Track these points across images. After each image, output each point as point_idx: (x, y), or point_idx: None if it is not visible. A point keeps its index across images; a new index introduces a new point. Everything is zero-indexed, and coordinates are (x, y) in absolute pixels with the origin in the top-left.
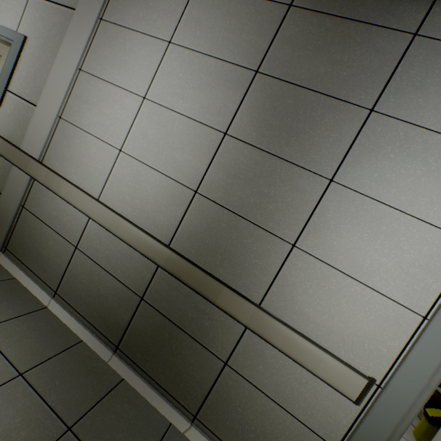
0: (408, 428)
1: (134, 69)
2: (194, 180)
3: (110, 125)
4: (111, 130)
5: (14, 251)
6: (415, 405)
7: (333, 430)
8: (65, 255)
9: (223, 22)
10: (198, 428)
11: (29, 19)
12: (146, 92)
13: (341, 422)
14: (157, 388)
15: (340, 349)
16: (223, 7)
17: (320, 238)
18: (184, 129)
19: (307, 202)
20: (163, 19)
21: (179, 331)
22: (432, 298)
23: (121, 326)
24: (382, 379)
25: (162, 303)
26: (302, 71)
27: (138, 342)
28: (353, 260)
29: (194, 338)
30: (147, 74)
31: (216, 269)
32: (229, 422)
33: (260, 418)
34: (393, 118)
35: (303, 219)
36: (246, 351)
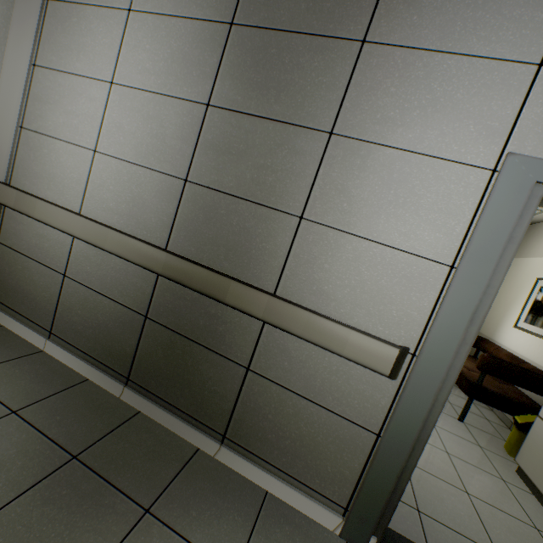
0: (498, 444)
1: (95, 52)
2: (182, 167)
3: (79, 124)
4: (81, 129)
5: None
6: (454, 367)
7: (372, 415)
8: (53, 288)
9: None
10: (229, 448)
11: None
12: (113, 76)
13: (380, 405)
14: (178, 414)
15: (368, 323)
16: None
17: (329, 203)
18: (161, 110)
19: (309, 164)
20: None
21: (192, 344)
22: (457, 243)
23: (129, 353)
24: (416, 346)
25: (169, 317)
26: (282, 12)
27: (149, 368)
28: (368, 219)
29: (210, 349)
30: (111, 54)
31: (221, 265)
32: (262, 433)
33: (294, 421)
34: (388, 46)
35: (307, 185)
36: (267, 350)
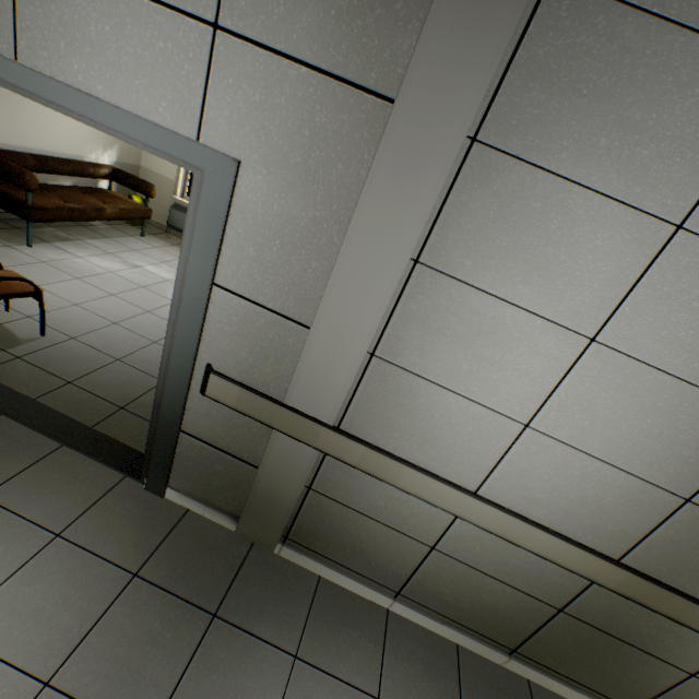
0: None
1: (570, 278)
2: (688, 484)
3: (502, 381)
4: (505, 390)
5: (303, 543)
6: None
7: None
8: (410, 555)
9: None
10: None
11: (231, 106)
12: (597, 329)
13: None
14: (577, 686)
15: None
16: None
17: None
18: (682, 405)
19: None
20: (670, 164)
21: (621, 643)
22: None
23: (521, 632)
24: None
25: (597, 617)
26: None
27: (549, 648)
28: None
29: (646, 651)
30: (605, 293)
31: None
32: None
33: None
34: None
35: None
36: None
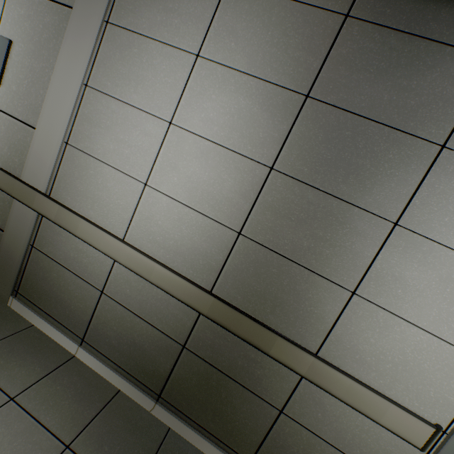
0: None
1: (155, 88)
2: (237, 220)
3: (130, 154)
4: (133, 160)
5: (27, 296)
6: None
7: None
8: (89, 301)
9: (264, 33)
10: None
11: (12, 17)
12: (172, 116)
13: None
14: (207, 435)
15: (404, 397)
16: (263, 14)
17: (383, 286)
18: (221, 161)
19: (368, 247)
20: (187, 26)
21: (228, 379)
22: None
23: (162, 374)
24: (447, 425)
25: (207, 351)
26: (362, 97)
27: (182, 391)
28: (419, 308)
29: (245, 387)
30: (172, 94)
31: (266, 317)
32: None
33: None
34: None
35: (364, 265)
36: (303, 399)
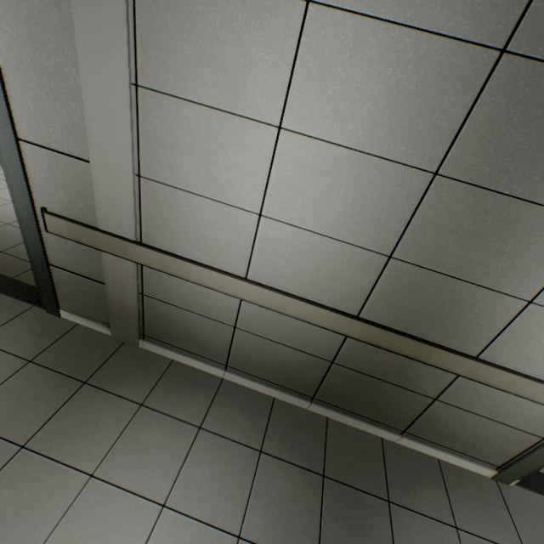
0: None
1: (245, 73)
2: (386, 243)
3: (231, 180)
4: (235, 187)
5: (155, 337)
6: None
7: (543, 429)
8: (223, 336)
9: None
10: (407, 437)
11: None
12: (280, 117)
13: None
14: (362, 419)
15: None
16: None
17: None
18: (361, 173)
19: None
20: None
21: (380, 382)
22: None
23: (313, 383)
24: None
25: (358, 364)
26: None
27: (335, 393)
28: None
29: (399, 386)
30: (275, 81)
31: (422, 332)
32: (438, 432)
33: (470, 428)
34: None
35: None
36: (458, 390)
